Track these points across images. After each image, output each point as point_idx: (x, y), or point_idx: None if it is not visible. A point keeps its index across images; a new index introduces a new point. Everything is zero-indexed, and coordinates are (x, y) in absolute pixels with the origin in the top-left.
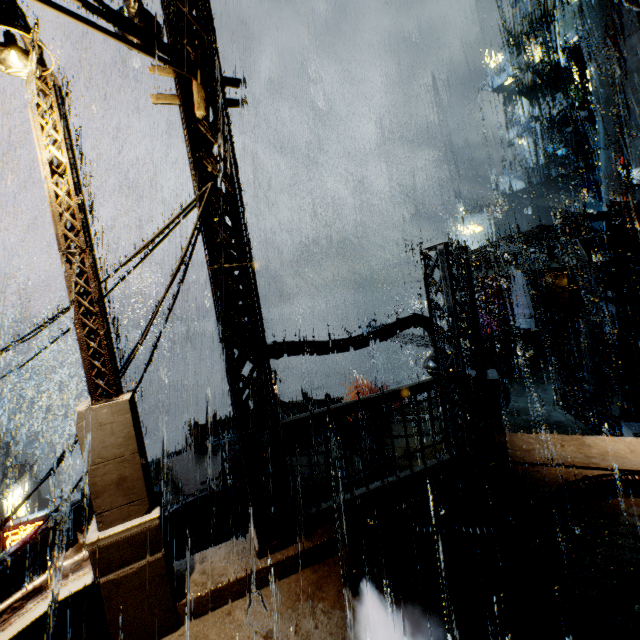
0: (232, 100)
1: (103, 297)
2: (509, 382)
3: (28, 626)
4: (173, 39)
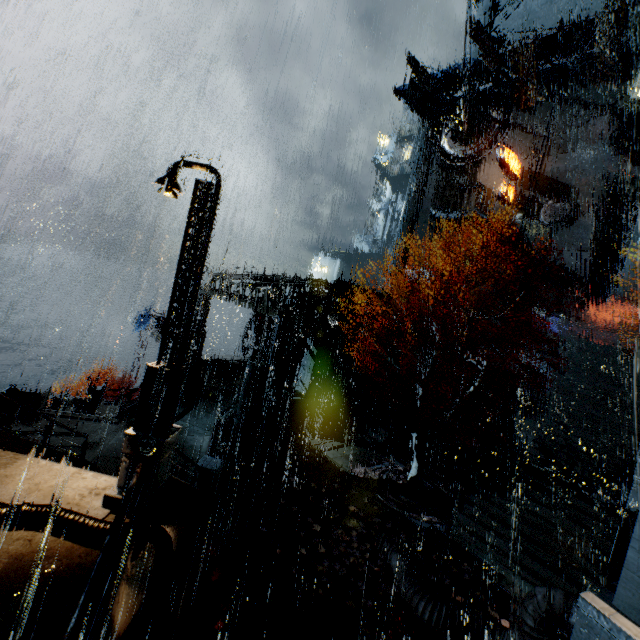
0: None
1: None
2: (199, 402)
3: None
4: None
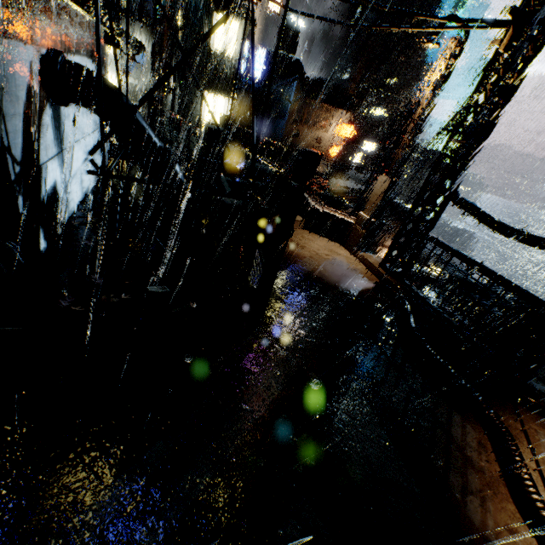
0: (532, 36)
1: (417, 141)
2: None
3: (342, 218)
4: (523, 1)
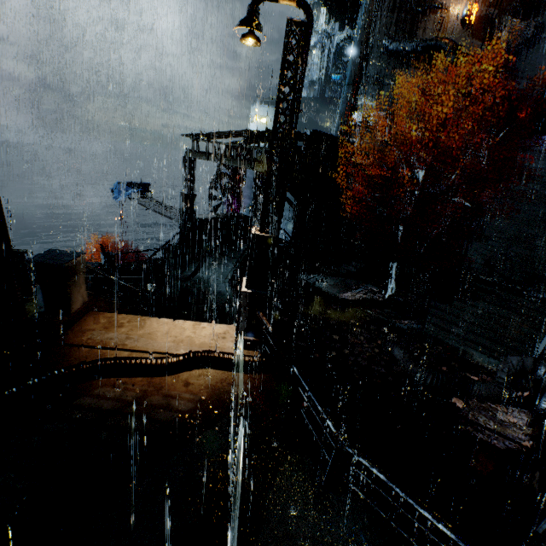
0: None
1: None
2: (207, 256)
3: None
4: None
